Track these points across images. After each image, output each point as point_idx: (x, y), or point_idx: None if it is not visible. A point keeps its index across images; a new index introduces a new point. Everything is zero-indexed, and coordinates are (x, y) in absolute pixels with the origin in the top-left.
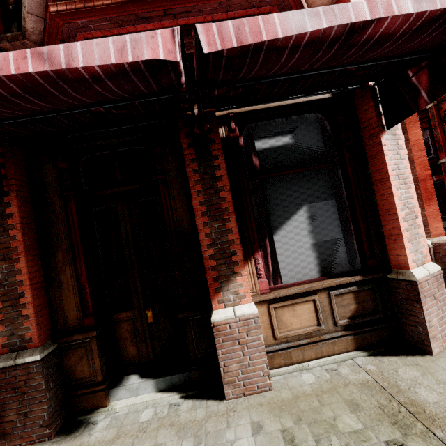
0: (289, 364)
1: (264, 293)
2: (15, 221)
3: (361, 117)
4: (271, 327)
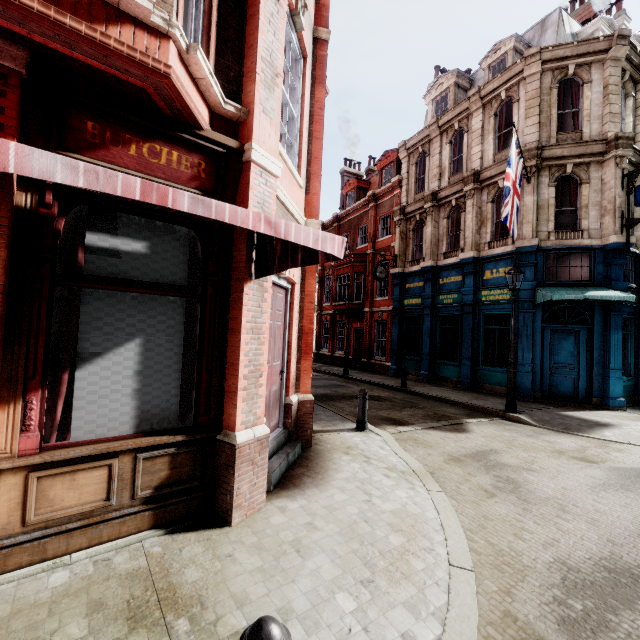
0: (39, 561)
1: (27, 454)
2: None
3: (235, 255)
4: (23, 507)
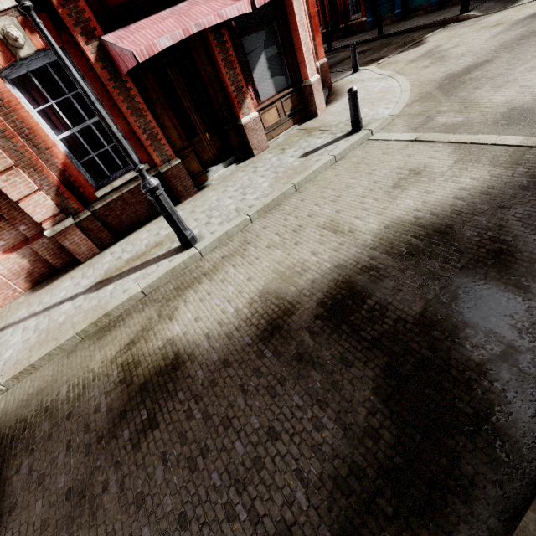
0: (272, 139)
1: (256, 107)
2: (135, 92)
3: None
4: (262, 124)
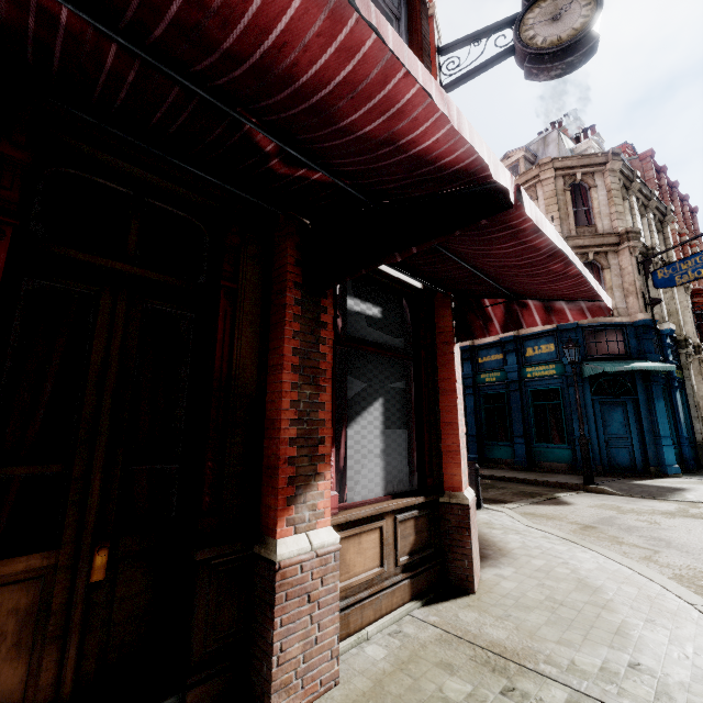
0: (345, 636)
1: (331, 513)
2: None
3: (438, 321)
4: None
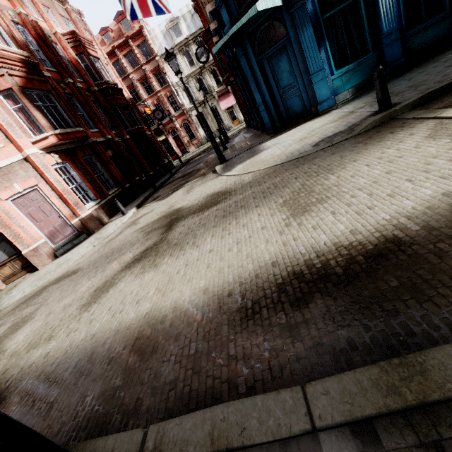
0: (12, 282)
1: None
2: None
3: None
4: (0, 275)
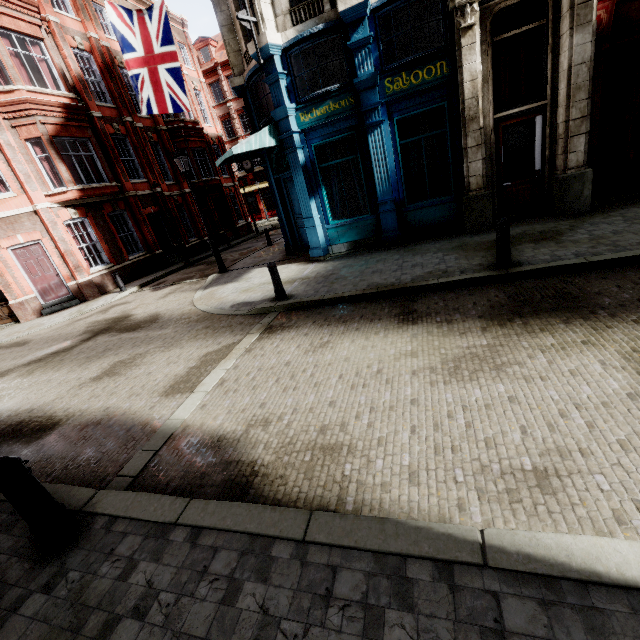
0: None
1: None
2: None
3: None
4: None
